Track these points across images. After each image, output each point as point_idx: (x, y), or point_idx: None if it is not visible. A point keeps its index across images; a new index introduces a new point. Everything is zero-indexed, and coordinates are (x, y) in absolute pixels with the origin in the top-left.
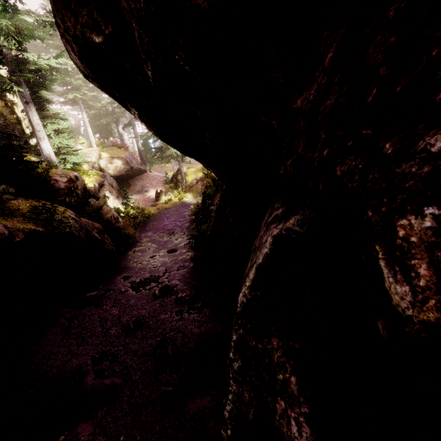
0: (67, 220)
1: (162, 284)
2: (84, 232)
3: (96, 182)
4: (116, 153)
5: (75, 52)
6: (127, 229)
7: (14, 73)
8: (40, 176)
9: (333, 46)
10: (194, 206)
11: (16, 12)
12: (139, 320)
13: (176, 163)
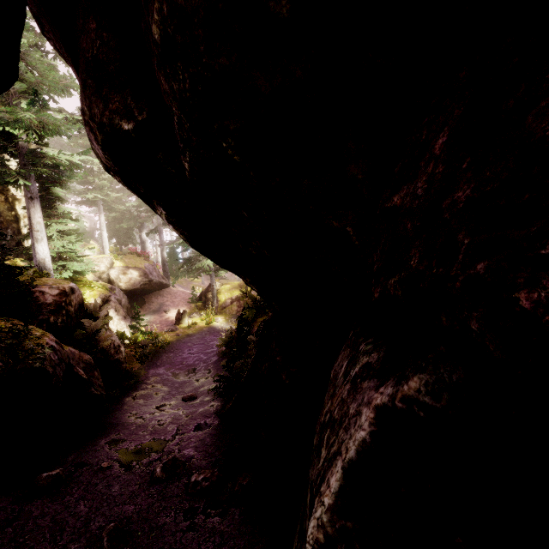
0: (42, 349)
1: (169, 455)
2: (63, 368)
3: (100, 296)
4: (134, 262)
5: (98, 141)
6: (130, 362)
7: (26, 166)
8: (21, 285)
9: (445, 130)
10: (226, 333)
11: (45, 107)
12: (120, 527)
13: (207, 278)
